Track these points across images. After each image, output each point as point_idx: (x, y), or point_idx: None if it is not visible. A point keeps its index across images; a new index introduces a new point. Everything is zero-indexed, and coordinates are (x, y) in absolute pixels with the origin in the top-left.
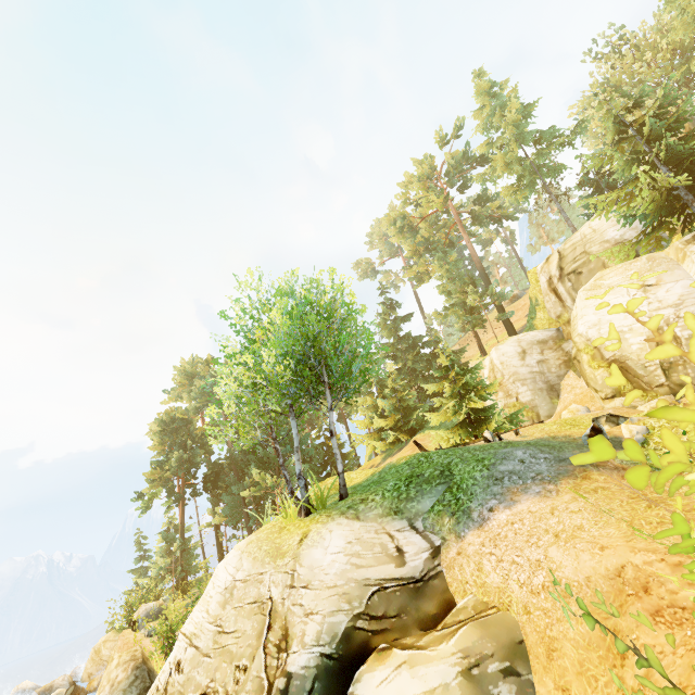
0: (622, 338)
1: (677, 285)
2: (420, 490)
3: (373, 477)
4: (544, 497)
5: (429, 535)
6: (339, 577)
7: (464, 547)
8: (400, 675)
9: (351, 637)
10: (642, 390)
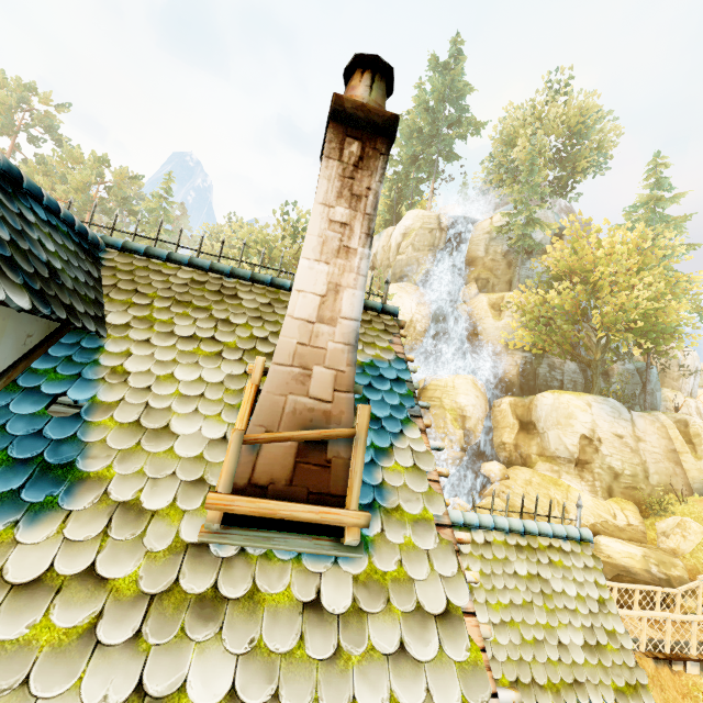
0: None
1: None
2: None
3: None
4: None
5: None
6: None
7: None
8: None
9: None
10: None
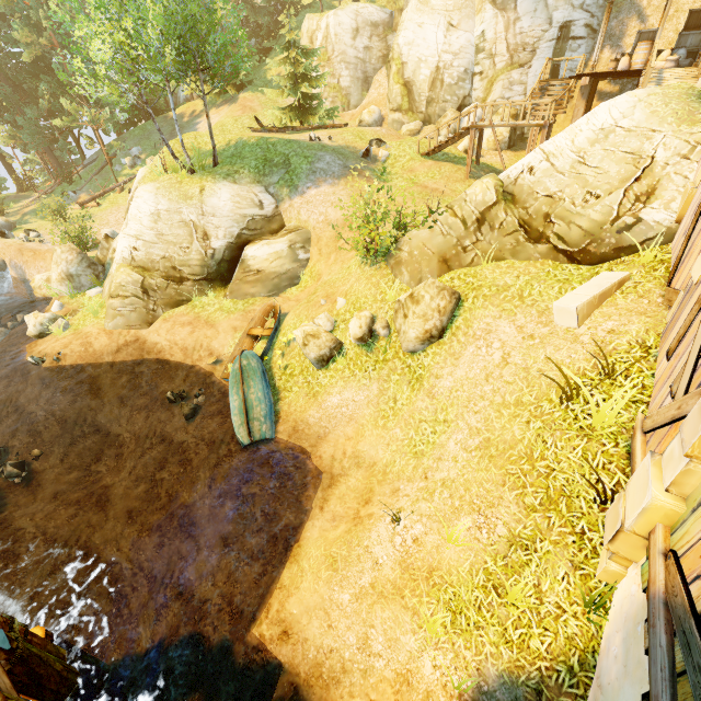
0: (419, 66)
1: (464, 35)
2: (272, 171)
3: (230, 149)
4: (332, 186)
5: (276, 197)
6: (230, 213)
7: (293, 204)
8: (264, 248)
9: (240, 237)
10: (412, 112)
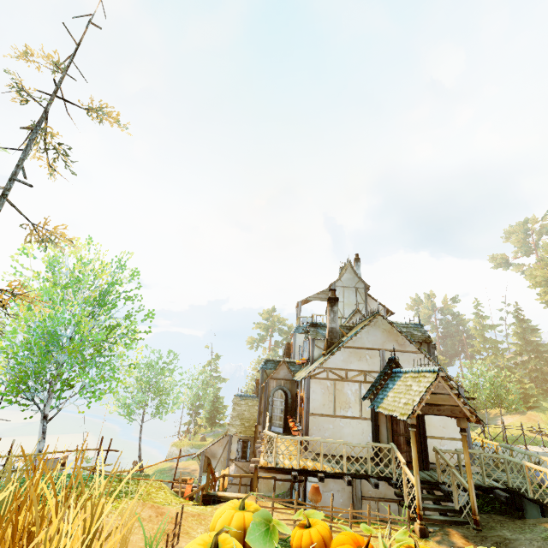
0: None
1: None
2: None
3: (512, 437)
4: None
5: None
6: None
7: None
8: None
9: None
10: None
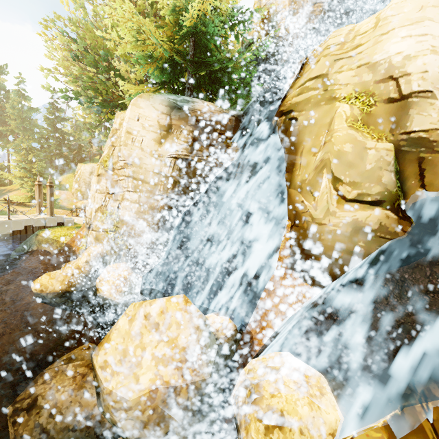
0: None
1: None
2: None
3: None
4: None
5: None
6: None
7: None
8: None
9: None
10: None
